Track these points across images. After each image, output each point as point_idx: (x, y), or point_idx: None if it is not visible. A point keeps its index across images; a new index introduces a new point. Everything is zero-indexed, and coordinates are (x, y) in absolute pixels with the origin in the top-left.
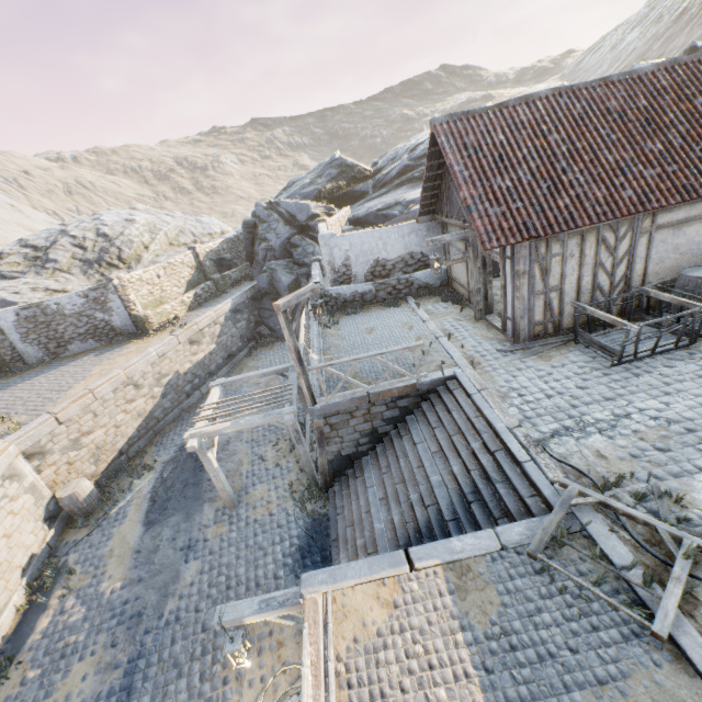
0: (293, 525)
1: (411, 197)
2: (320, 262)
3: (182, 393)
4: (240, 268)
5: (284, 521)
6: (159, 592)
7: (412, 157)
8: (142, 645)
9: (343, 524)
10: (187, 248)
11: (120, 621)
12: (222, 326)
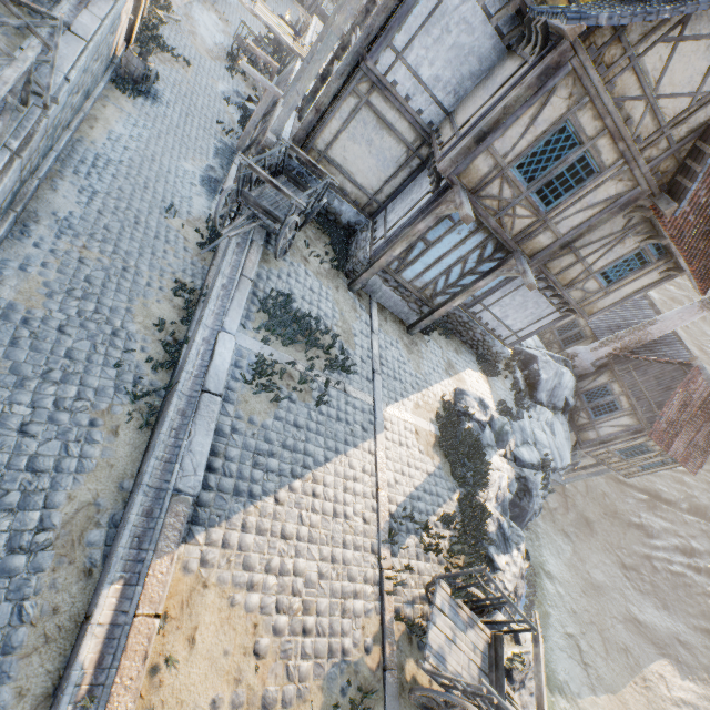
0: None
1: None
2: None
3: None
4: None
5: None
6: None
7: None
8: None
9: None
10: None
11: None
12: None
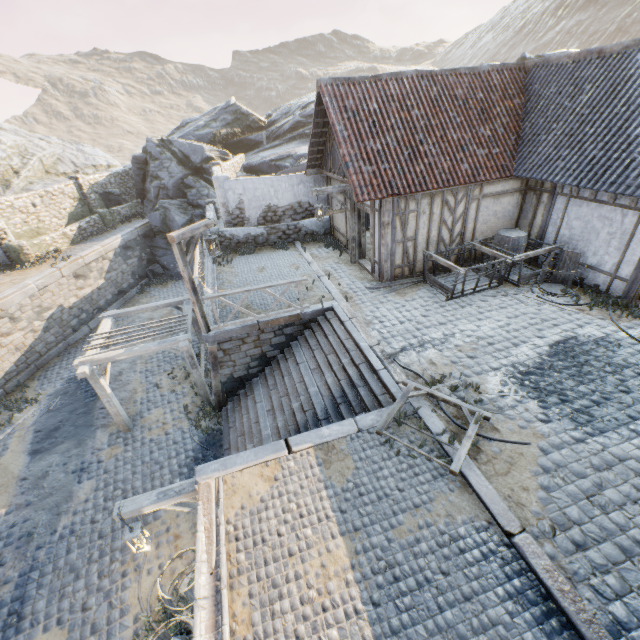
0: (188, 441)
1: (302, 152)
2: (215, 205)
3: (68, 327)
4: (130, 204)
5: (180, 438)
6: (51, 512)
7: (304, 114)
8: (34, 560)
9: (235, 435)
10: (67, 178)
11: (7, 543)
12: (111, 261)
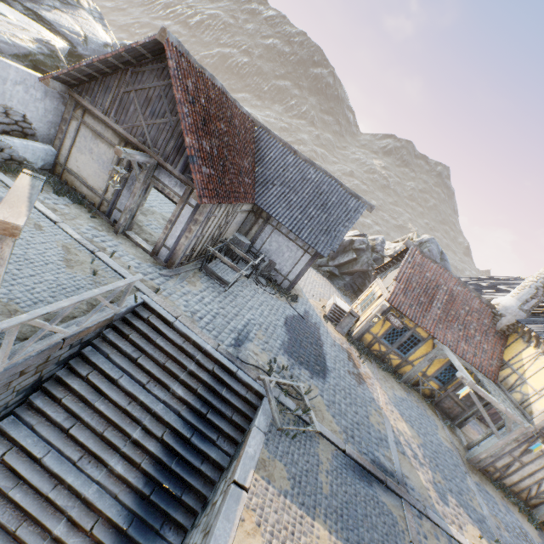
0: None
1: None
2: None
3: None
4: None
5: None
6: None
7: None
8: None
9: None
10: None
11: None
12: None
